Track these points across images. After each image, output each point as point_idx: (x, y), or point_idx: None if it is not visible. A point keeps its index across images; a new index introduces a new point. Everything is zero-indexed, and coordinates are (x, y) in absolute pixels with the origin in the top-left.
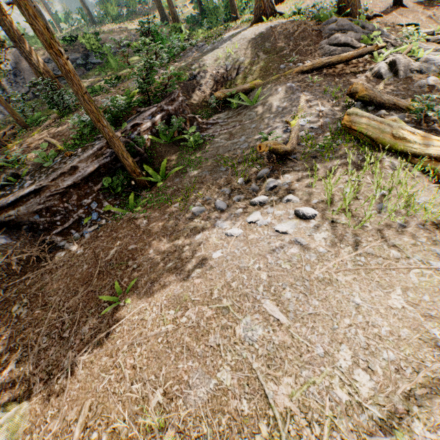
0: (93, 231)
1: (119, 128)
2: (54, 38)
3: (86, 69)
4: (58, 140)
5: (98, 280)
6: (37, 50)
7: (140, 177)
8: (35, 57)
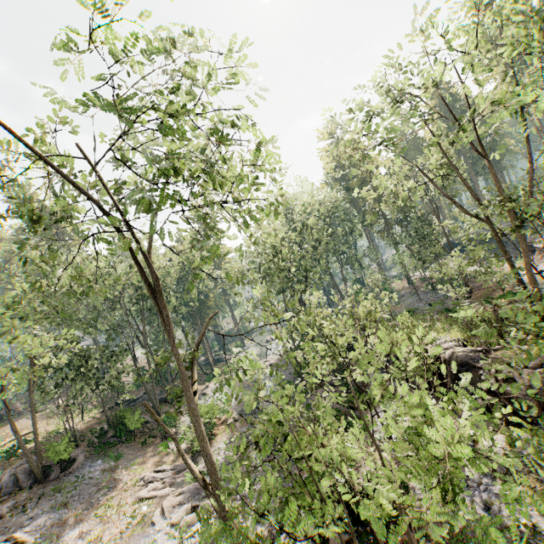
0: None
1: None
2: None
3: None
4: None
5: None
6: None
7: None
8: None
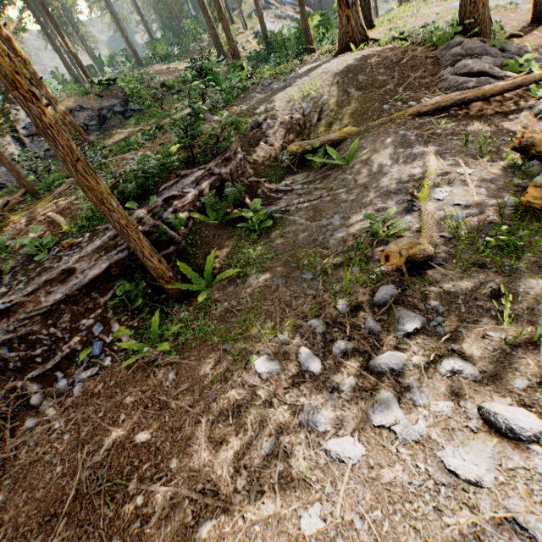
0: (90, 379)
1: (146, 202)
2: (22, 73)
3: (125, 118)
4: (67, 216)
5: (69, 520)
6: (68, 97)
7: (172, 284)
8: (56, 105)
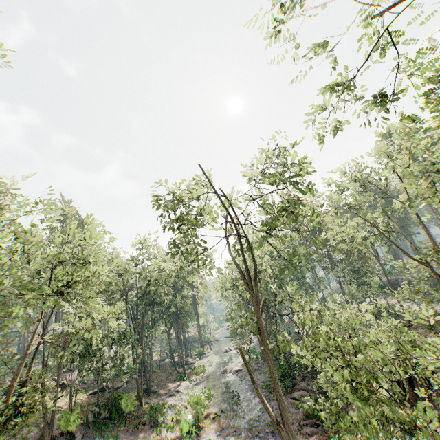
0: None
1: None
2: None
3: None
4: None
5: None
6: None
7: None
8: None
